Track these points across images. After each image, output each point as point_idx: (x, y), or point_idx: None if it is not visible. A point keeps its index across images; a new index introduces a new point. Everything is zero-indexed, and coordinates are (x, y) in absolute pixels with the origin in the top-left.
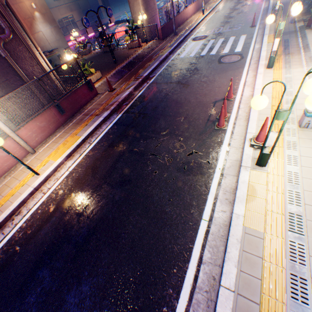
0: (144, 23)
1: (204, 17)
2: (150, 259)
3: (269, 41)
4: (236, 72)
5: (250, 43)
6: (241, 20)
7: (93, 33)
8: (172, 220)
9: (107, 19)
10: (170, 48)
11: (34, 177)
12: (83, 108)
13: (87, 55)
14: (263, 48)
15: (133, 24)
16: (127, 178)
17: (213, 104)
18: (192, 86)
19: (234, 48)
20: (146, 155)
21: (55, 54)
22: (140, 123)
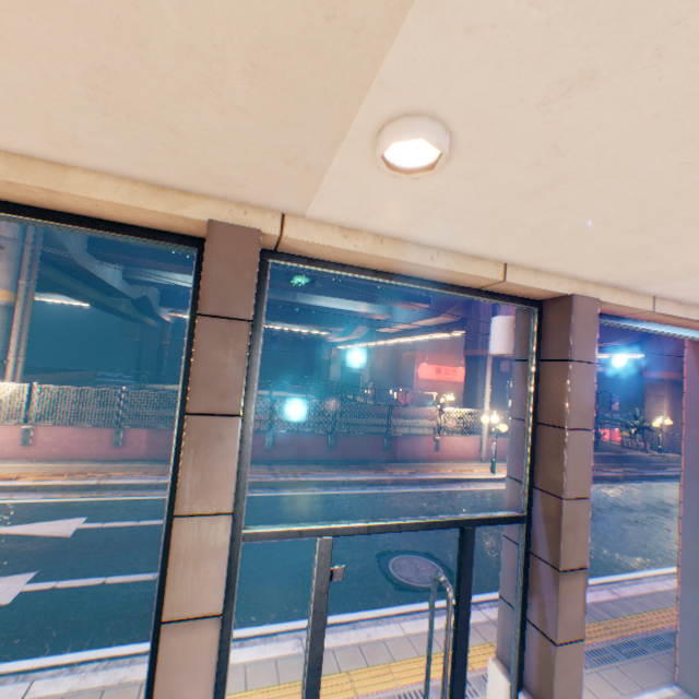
0: (662, 428)
1: None
2: (623, 548)
3: None
4: None
5: None
6: None
7: None
8: (658, 548)
9: None
10: None
11: (487, 472)
12: None
13: None
14: None
15: (641, 422)
16: (601, 514)
17: None
18: None
19: None
20: (630, 515)
21: None
22: (626, 498)
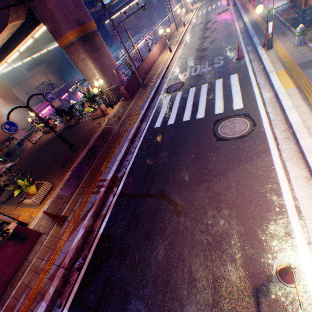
0: (104, 86)
1: (173, 55)
2: None
3: (287, 85)
4: (259, 165)
5: (251, 87)
6: (219, 50)
7: (67, 93)
8: None
9: (78, 75)
10: (140, 113)
11: None
12: (10, 284)
13: (51, 133)
14: (286, 103)
15: (90, 92)
16: None
17: (254, 304)
18: (186, 208)
19: (230, 102)
20: None
21: (13, 143)
22: None
